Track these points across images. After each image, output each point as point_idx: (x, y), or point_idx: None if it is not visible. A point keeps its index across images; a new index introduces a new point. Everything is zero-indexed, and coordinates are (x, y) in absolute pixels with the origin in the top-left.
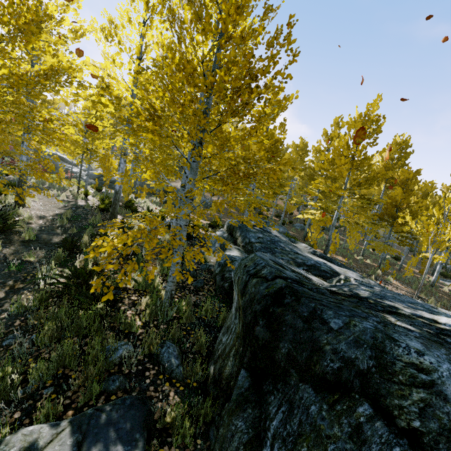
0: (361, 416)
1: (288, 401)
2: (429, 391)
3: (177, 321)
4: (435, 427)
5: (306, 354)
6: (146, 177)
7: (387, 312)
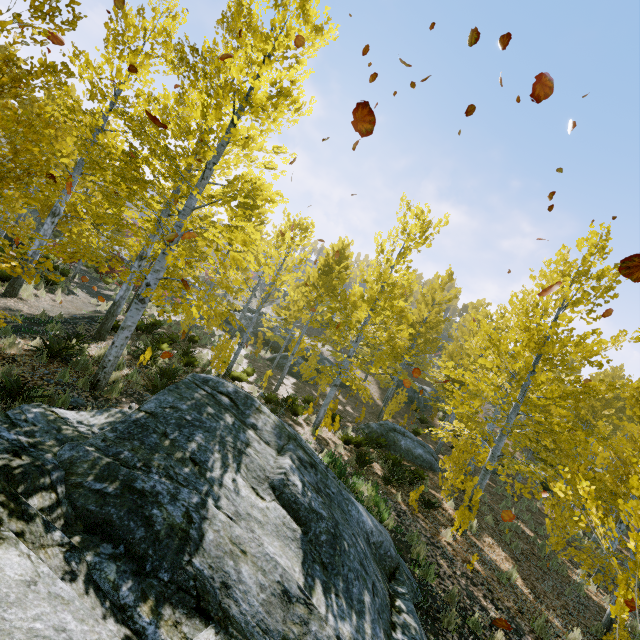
0: None
1: None
2: None
3: None
4: None
5: None
6: None
7: None
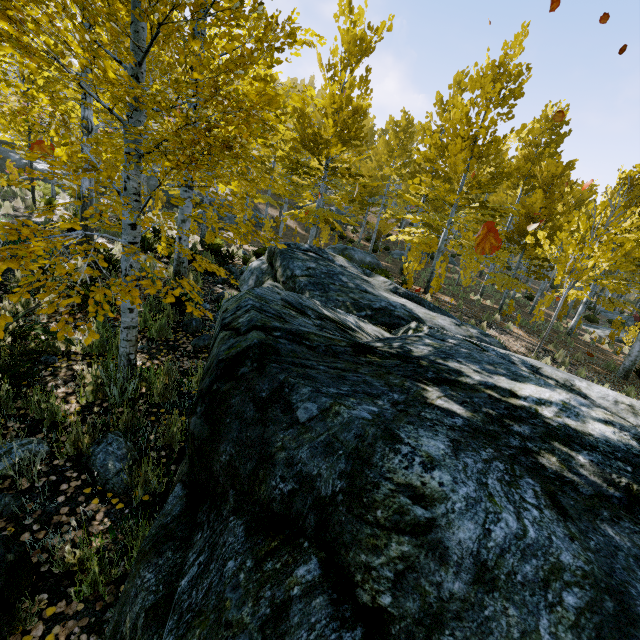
0: (298, 584)
1: (212, 545)
2: (419, 541)
3: (145, 401)
4: (413, 609)
5: (251, 466)
6: (60, 154)
7: (439, 381)
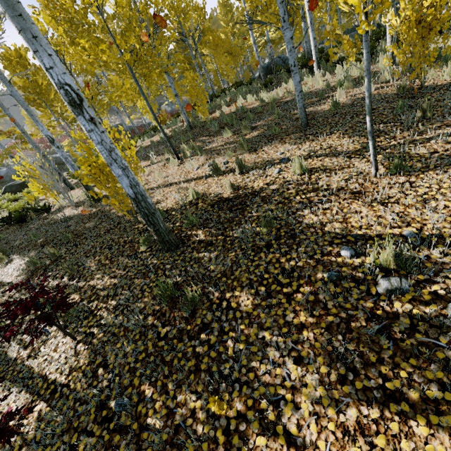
0: None
1: None
2: None
3: None
4: None
5: None
6: None
7: None
